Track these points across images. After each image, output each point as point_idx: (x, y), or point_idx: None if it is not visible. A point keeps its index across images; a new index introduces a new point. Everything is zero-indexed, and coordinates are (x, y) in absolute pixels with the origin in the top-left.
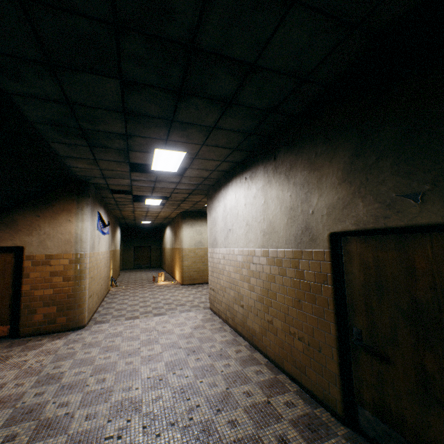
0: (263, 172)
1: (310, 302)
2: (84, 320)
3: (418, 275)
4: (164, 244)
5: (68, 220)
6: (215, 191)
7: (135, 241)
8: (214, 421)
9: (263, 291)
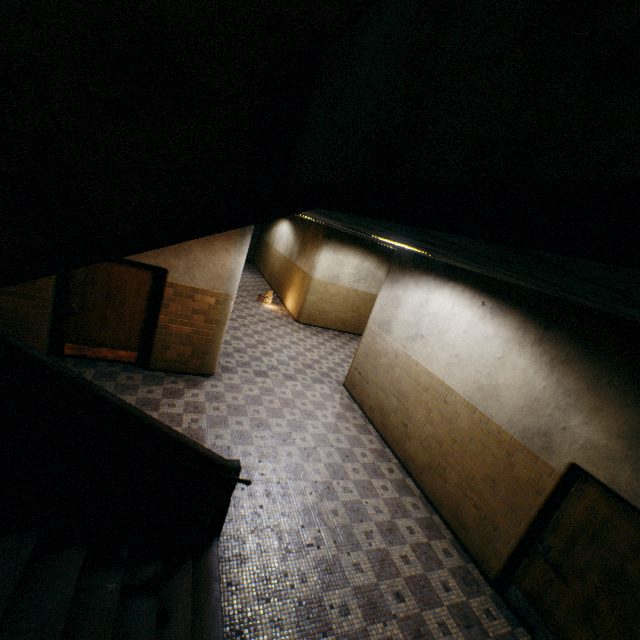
0: (517, 325)
1: (508, 492)
2: (215, 368)
3: (639, 557)
4: (269, 238)
5: (225, 249)
6: (415, 266)
7: None
8: (389, 552)
9: (446, 436)
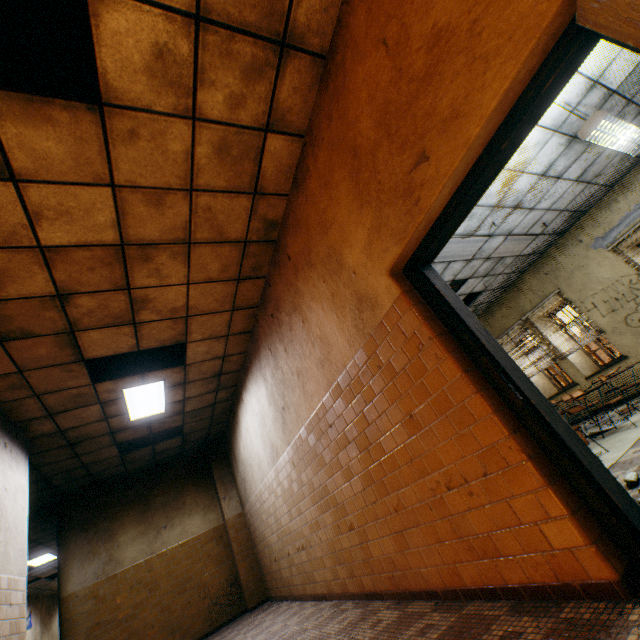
0: None
1: None
2: None
3: None
4: None
5: None
6: None
7: None
8: None
9: None
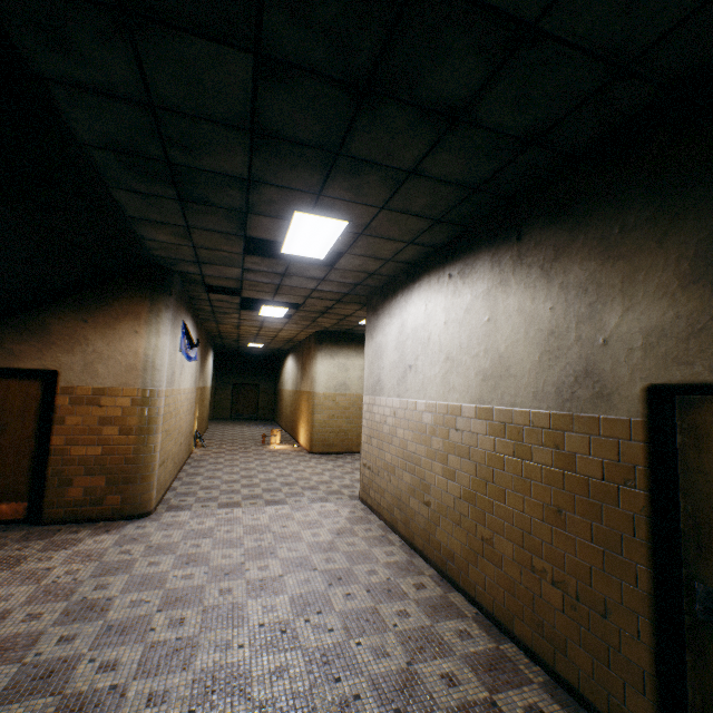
0: (489, 264)
1: (587, 516)
2: (150, 503)
3: None
4: (281, 383)
5: (134, 332)
6: (384, 298)
7: (235, 375)
8: None
9: (475, 481)
